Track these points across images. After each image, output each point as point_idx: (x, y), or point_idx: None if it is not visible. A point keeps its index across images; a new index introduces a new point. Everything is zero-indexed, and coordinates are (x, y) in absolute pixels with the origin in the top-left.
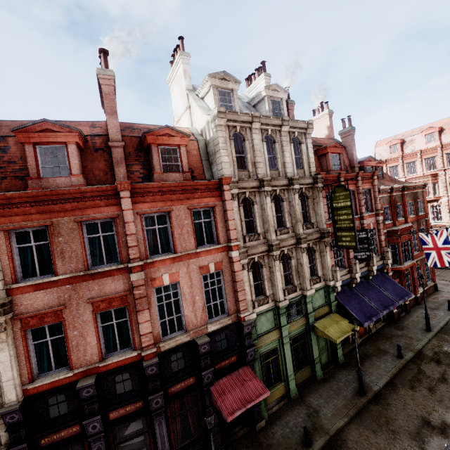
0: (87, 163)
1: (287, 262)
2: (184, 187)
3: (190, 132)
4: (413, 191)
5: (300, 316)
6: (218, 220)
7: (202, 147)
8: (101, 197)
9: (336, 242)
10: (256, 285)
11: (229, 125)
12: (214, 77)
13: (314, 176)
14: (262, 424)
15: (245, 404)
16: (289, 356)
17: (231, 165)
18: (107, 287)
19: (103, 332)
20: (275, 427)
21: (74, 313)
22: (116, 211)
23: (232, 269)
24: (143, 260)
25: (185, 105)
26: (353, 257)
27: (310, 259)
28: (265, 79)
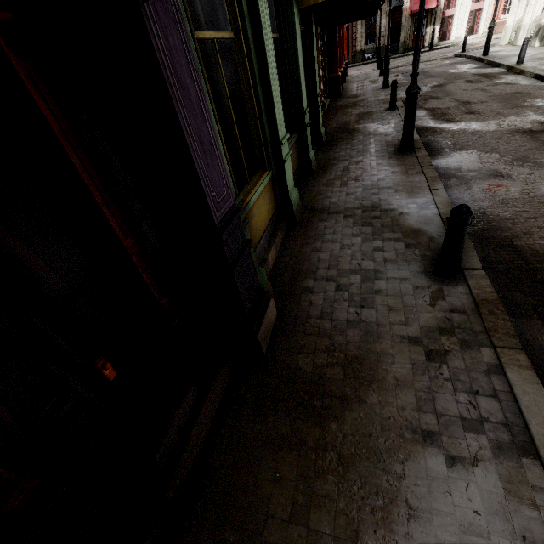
0: None
1: None
2: None
3: None
4: None
5: None
6: None
7: None
8: None
9: None
10: None
11: None
12: None
13: None
14: (271, 317)
15: None
16: (271, 50)
17: None
18: None
19: None
20: (313, 298)
21: None
22: None
23: None
24: None
25: None
26: None
27: None
28: None
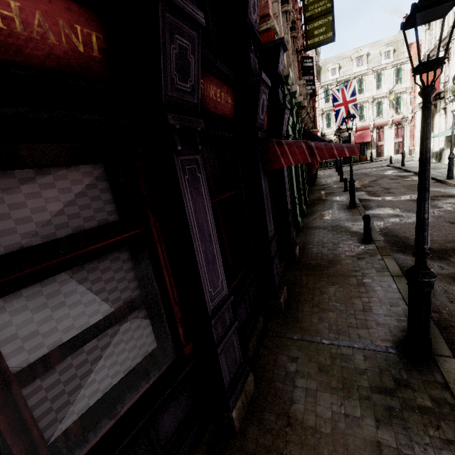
0: None
1: None
2: None
3: None
4: None
5: None
6: None
7: None
8: None
9: (305, 41)
10: None
11: None
12: None
13: None
14: (297, 251)
15: None
16: (293, 168)
17: None
18: None
19: None
20: (313, 249)
21: None
22: None
23: None
24: None
25: None
26: None
27: None
28: None
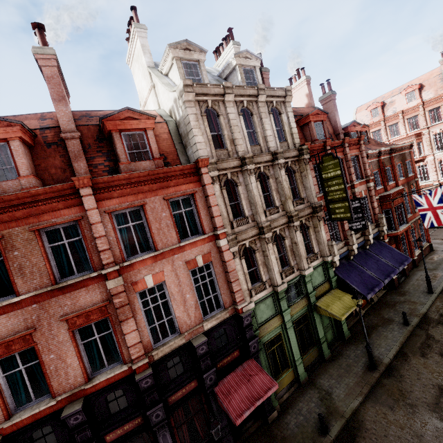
0: (40, 161)
1: (280, 243)
2: (156, 175)
3: (157, 114)
4: (401, 153)
5: (301, 298)
6: (200, 208)
7: (172, 129)
8: (58, 198)
9: (329, 215)
10: (251, 271)
11: (199, 100)
12: (176, 48)
13: (299, 148)
14: (274, 415)
15: (253, 402)
16: (294, 340)
17: (207, 145)
18: (81, 300)
19: (86, 349)
20: (288, 416)
21: (46, 335)
22: (79, 212)
23: (222, 259)
24: (120, 264)
25: (149, 84)
26: (348, 229)
27: (304, 237)
28: (234, 48)
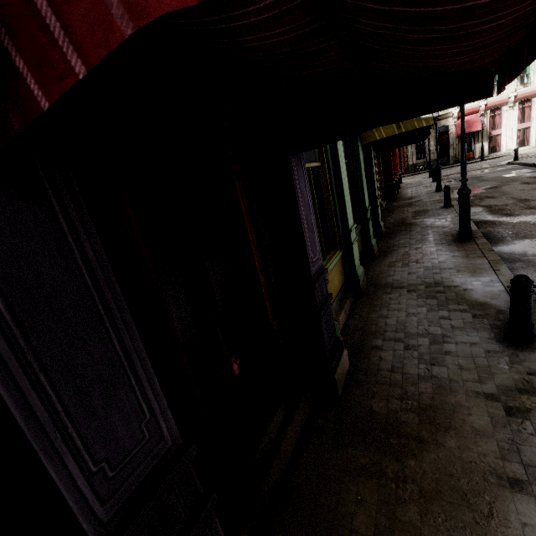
0: None
1: None
2: None
3: None
4: None
5: None
6: None
7: None
8: None
9: None
10: None
11: None
12: None
13: None
14: (344, 365)
15: None
16: (344, 171)
17: None
18: None
19: None
20: (382, 354)
21: None
22: None
23: None
24: None
25: None
26: None
27: None
28: None
